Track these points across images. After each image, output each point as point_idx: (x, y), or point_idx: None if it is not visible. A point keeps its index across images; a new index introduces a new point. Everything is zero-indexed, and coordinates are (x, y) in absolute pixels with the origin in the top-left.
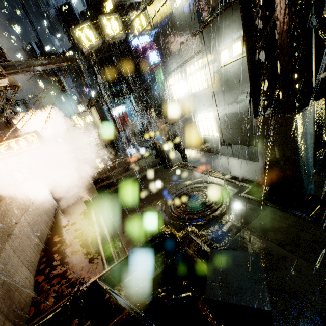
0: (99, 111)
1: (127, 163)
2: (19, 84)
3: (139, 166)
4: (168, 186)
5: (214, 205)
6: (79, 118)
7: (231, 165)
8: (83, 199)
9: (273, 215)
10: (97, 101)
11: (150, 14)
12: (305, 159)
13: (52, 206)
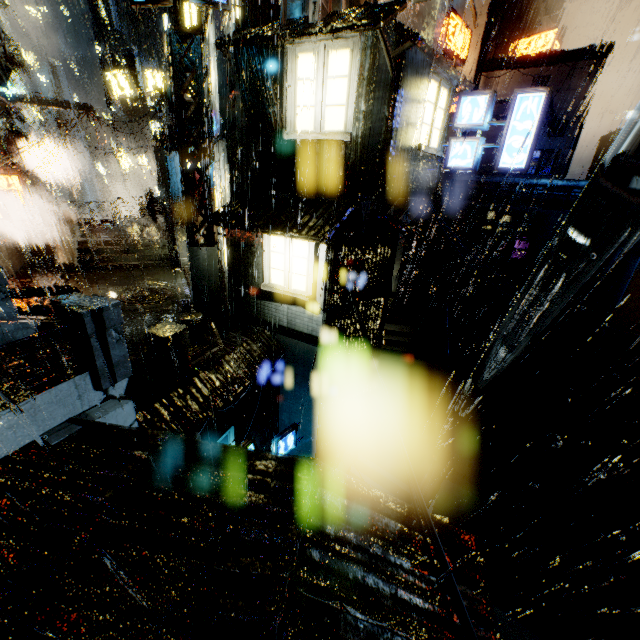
0: (156, 157)
1: (131, 244)
2: (22, 108)
3: (143, 254)
4: (147, 280)
5: (151, 300)
6: (126, 155)
7: (226, 287)
8: (55, 261)
9: (171, 314)
10: (159, 141)
11: (211, 82)
12: (207, 283)
13: (24, 259)
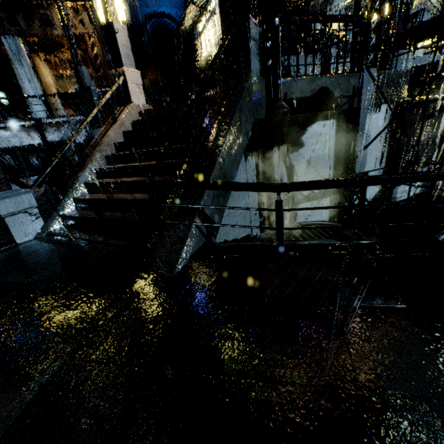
0: None
1: None
2: None
3: None
4: None
5: None
6: None
7: None
8: None
9: None
10: None
11: None
12: None
13: None
